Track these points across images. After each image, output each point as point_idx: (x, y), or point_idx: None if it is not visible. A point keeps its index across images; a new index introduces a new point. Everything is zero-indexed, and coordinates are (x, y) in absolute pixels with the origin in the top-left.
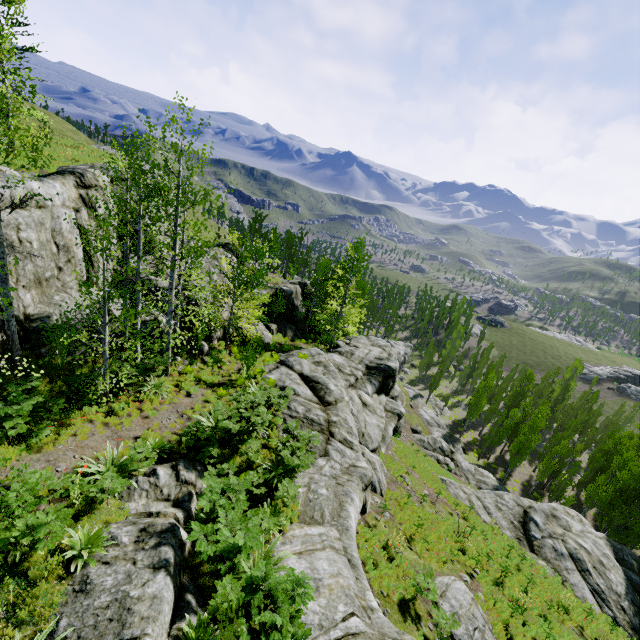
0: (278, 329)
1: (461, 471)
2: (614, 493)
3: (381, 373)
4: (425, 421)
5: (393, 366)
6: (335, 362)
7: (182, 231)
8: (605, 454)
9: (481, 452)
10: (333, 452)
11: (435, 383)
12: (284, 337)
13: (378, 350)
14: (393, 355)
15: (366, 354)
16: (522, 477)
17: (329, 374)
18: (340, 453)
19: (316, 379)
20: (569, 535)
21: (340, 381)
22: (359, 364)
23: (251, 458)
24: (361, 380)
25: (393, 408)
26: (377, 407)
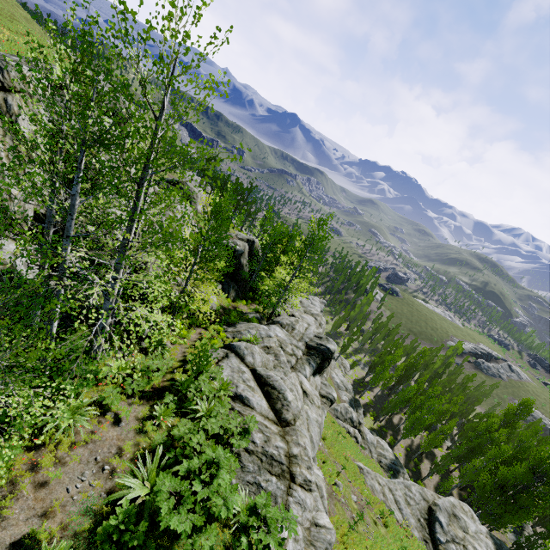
0: (221, 288)
1: (366, 443)
2: (492, 483)
3: (320, 355)
4: (336, 384)
5: (332, 349)
6: (278, 338)
7: (145, 195)
8: (477, 433)
9: (378, 418)
10: (294, 507)
11: (346, 346)
12: (226, 297)
13: (311, 319)
14: (323, 325)
15: (305, 329)
16: (406, 441)
17: (280, 367)
18: (301, 506)
19: (271, 382)
20: (468, 539)
21: (291, 376)
22: (300, 341)
23: (198, 549)
24: (301, 361)
25: (327, 393)
26: (314, 394)
